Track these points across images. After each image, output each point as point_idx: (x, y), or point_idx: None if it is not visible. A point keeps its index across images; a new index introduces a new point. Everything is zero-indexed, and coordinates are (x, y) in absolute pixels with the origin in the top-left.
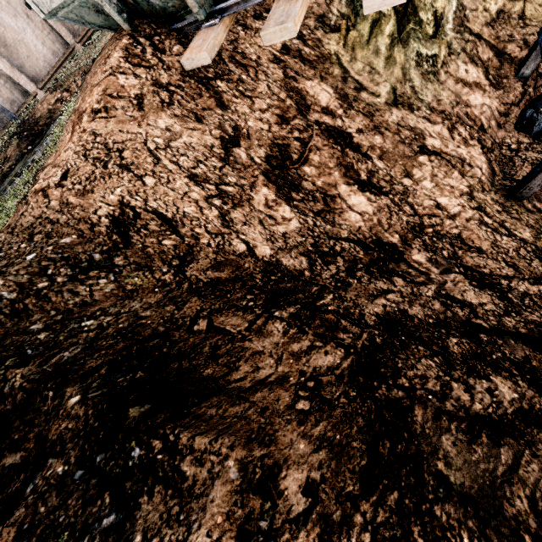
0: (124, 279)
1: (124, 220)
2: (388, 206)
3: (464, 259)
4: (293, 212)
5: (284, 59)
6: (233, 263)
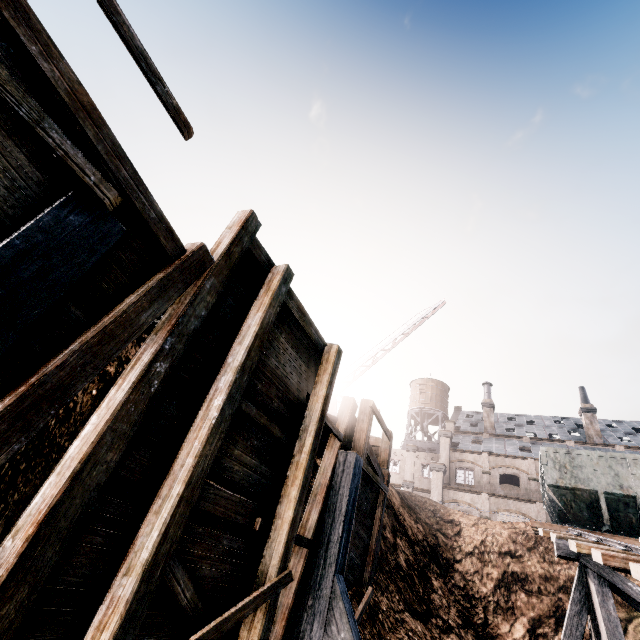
0: (432, 518)
1: (454, 522)
2: None
3: None
4: (492, 588)
5: None
6: (447, 549)
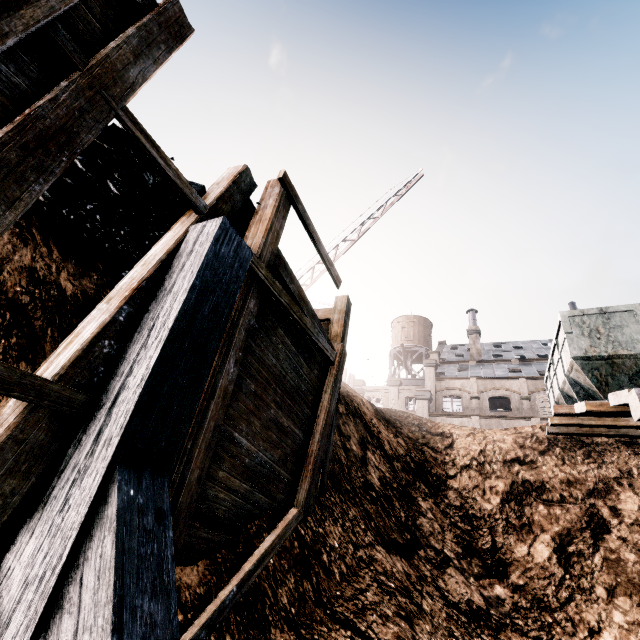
0: (416, 432)
1: (444, 434)
2: (553, 573)
3: (518, 636)
4: (498, 504)
5: (635, 476)
6: (437, 464)
